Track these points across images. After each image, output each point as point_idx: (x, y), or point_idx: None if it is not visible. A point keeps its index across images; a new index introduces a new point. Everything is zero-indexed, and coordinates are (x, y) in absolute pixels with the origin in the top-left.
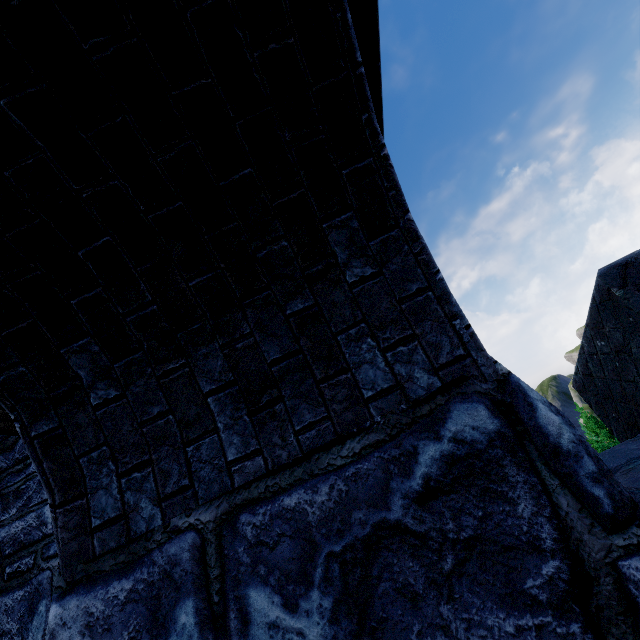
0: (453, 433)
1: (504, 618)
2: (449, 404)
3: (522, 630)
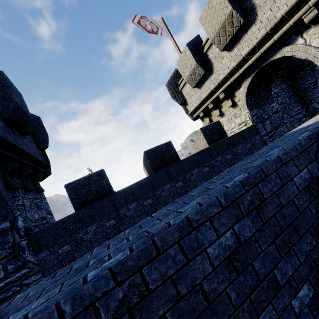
0: (1, 227)
1: (1, 251)
2: (2, 222)
3: (3, 252)
